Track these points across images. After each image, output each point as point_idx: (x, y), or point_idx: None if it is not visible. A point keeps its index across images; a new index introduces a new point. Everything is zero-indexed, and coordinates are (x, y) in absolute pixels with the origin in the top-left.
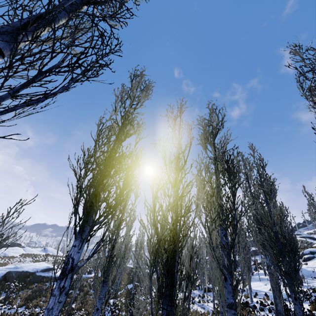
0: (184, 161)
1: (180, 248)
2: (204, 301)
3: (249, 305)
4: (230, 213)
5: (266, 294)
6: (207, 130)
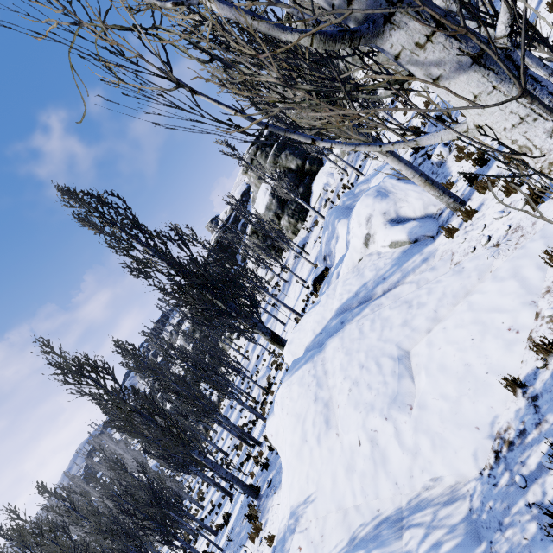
0: None
1: None
2: None
3: None
4: None
5: None
6: None
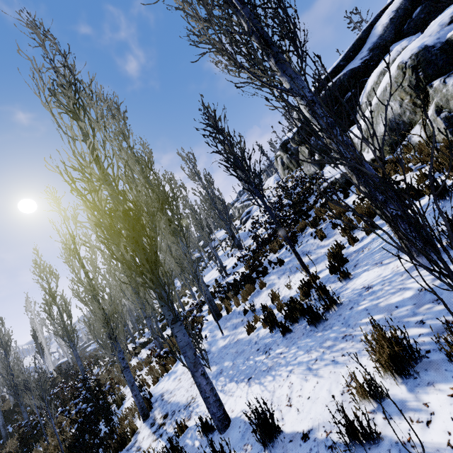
0: None
1: None
2: None
3: None
4: None
5: (216, 279)
6: None
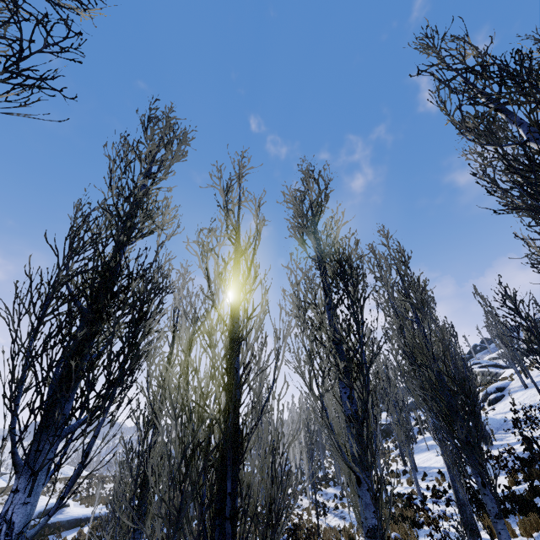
0: (248, 268)
1: (236, 460)
2: (343, 506)
3: (414, 503)
4: (353, 354)
5: (440, 470)
6: (299, 209)
